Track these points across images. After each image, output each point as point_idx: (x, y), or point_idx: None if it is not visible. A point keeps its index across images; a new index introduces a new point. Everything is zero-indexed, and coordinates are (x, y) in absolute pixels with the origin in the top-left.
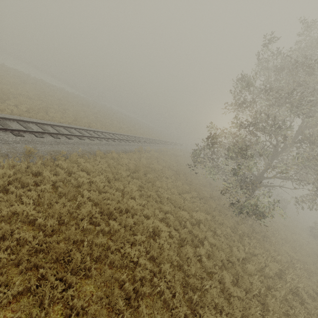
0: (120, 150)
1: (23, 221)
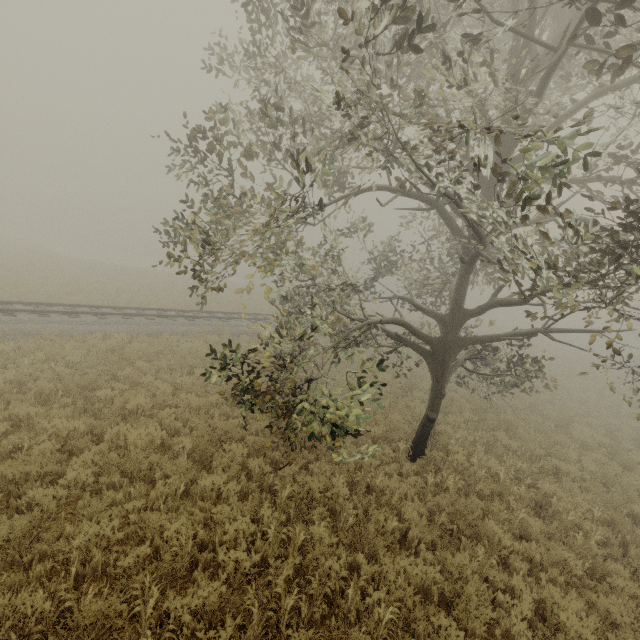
0: (148, 331)
1: None
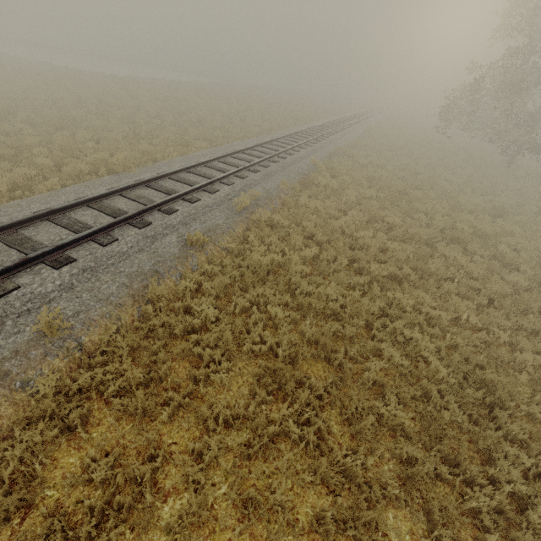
0: (356, 137)
1: None
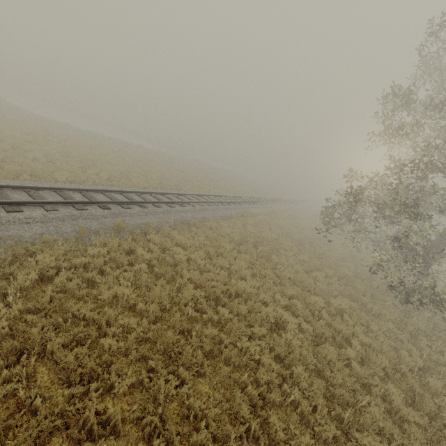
0: (219, 216)
1: (123, 306)
